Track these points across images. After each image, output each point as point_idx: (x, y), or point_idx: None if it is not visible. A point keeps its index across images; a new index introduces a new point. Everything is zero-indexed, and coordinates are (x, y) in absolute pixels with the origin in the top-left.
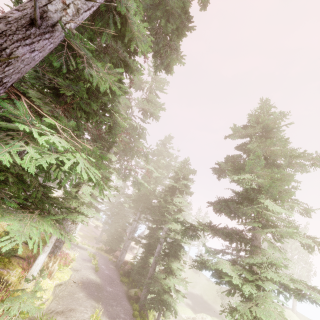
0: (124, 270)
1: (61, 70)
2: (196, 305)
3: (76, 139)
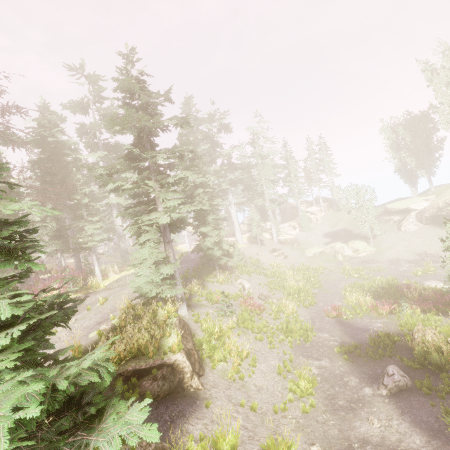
0: None
1: None
2: (338, 240)
3: None
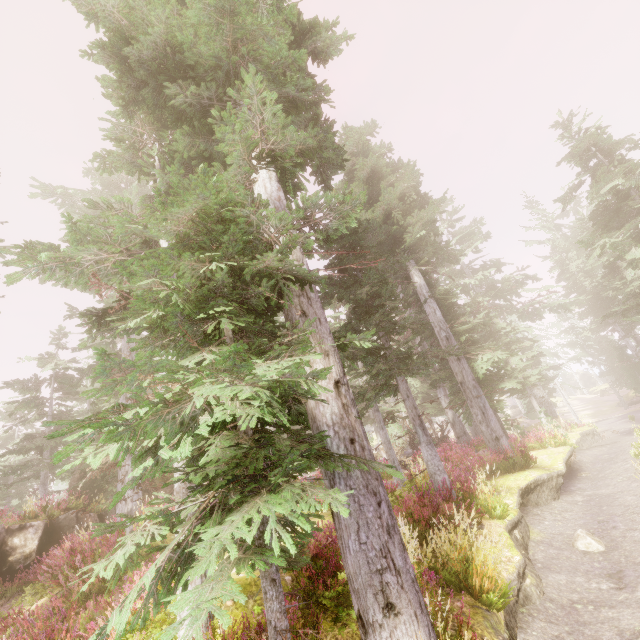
0: None
1: None
2: None
3: (488, 351)
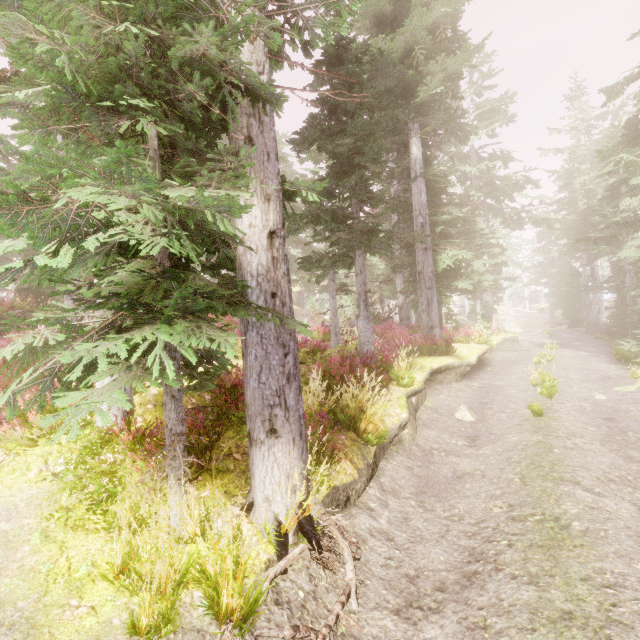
0: (601, 331)
1: None
2: None
3: (456, 247)
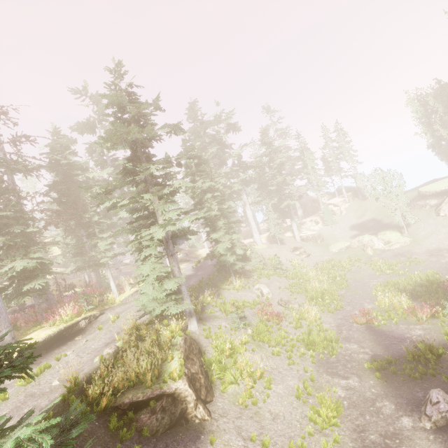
0: None
1: (8, 232)
2: (366, 232)
3: (10, 263)
